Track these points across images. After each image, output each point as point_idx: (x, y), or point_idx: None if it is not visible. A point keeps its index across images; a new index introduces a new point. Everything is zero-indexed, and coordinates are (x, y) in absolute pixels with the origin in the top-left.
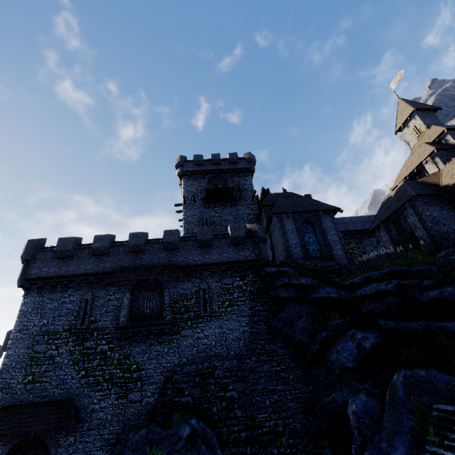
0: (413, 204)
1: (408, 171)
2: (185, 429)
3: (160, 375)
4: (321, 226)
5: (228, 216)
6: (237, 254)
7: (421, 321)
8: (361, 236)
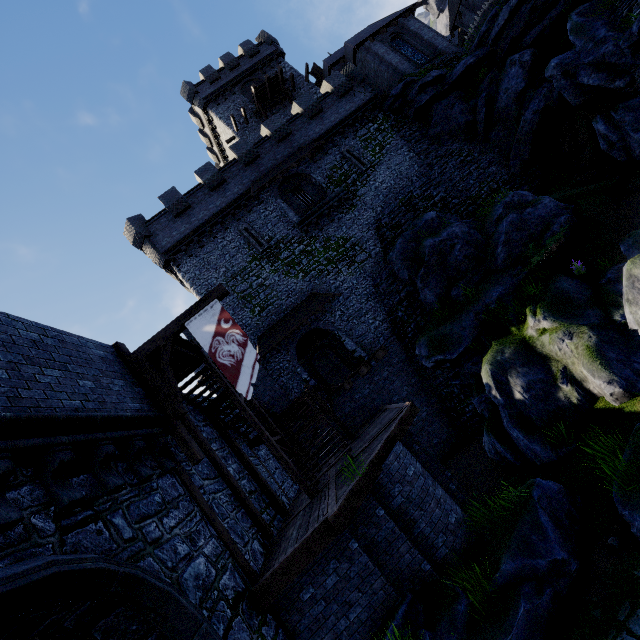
0: None
1: None
2: (430, 214)
3: (368, 231)
4: (410, 33)
5: None
6: (353, 103)
7: (559, 3)
8: None
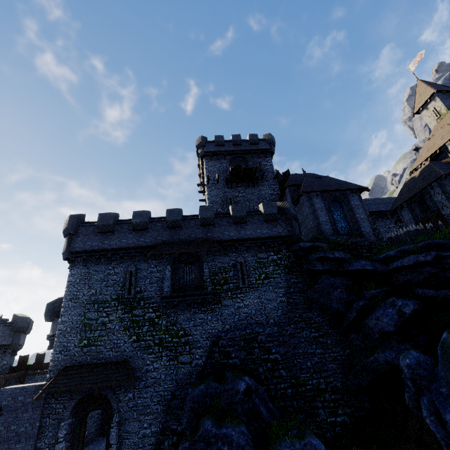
0: (441, 183)
1: (429, 153)
2: (241, 384)
3: (206, 340)
4: (349, 204)
5: (251, 196)
6: (271, 230)
7: None
8: (375, 217)
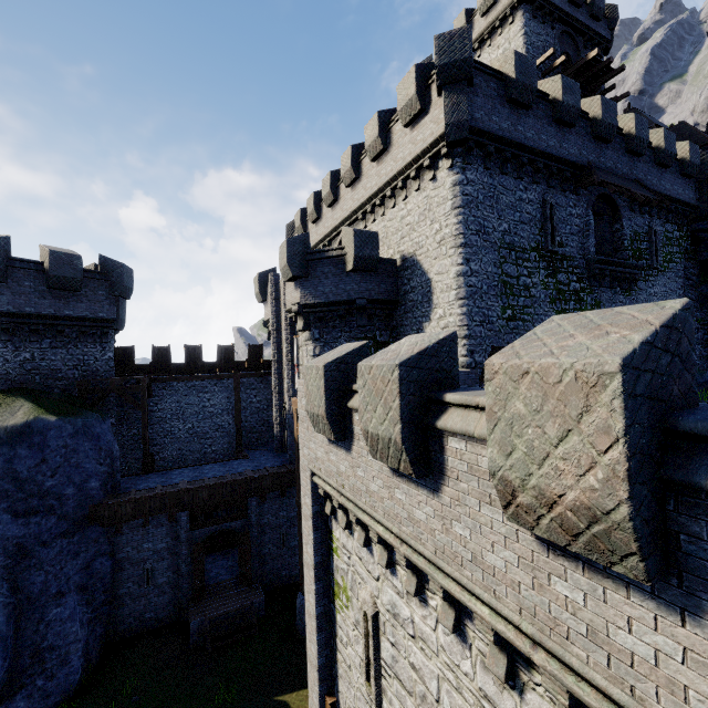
0: None
1: None
2: None
3: None
4: None
5: None
6: (684, 192)
7: None
8: None
